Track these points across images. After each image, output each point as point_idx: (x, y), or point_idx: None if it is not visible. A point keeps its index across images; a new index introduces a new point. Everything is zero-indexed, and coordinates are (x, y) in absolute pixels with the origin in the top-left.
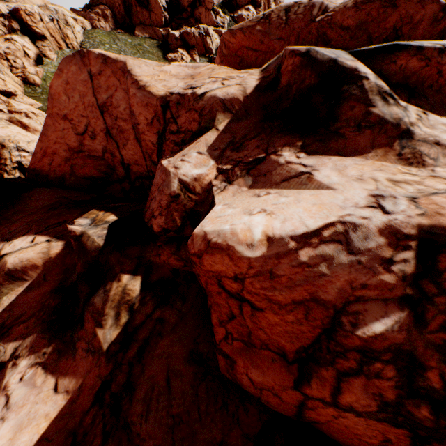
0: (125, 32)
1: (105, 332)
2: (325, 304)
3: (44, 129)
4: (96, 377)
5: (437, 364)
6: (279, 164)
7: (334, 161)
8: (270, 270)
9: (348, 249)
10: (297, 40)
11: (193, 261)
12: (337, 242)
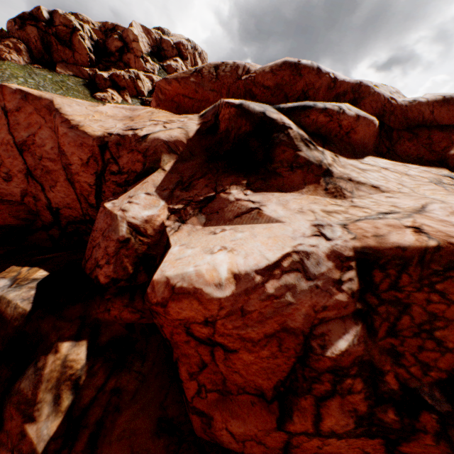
0: (44, 67)
1: (39, 426)
2: (294, 331)
3: None
4: None
5: (391, 366)
6: (230, 201)
7: (277, 196)
8: (241, 307)
9: (306, 275)
10: (228, 93)
11: (155, 311)
12: (296, 271)
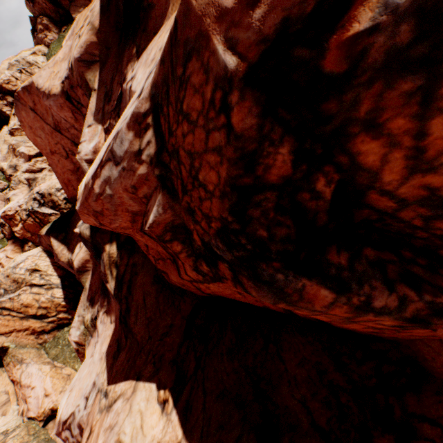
0: (67, 25)
1: (110, 284)
2: (142, 214)
3: (53, 169)
4: (118, 310)
5: (193, 225)
6: (125, 91)
7: (148, 50)
8: (94, 211)
9: (116, 162)
10: None
11: None
12: (109, 161)
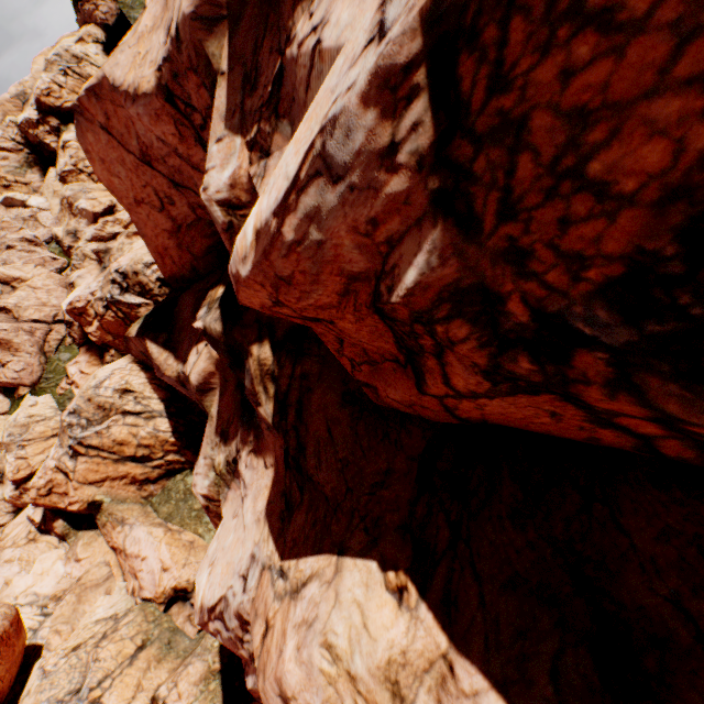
0: None
1: (264, 408)
2: (368, 277)
3: (139, 231)
4: (280, 448)
5: (513, 284)
6: (295, 60)
7: None
8: (276, 276)
9: (332, 176)
10: None
11: None
12: (316, 178)
